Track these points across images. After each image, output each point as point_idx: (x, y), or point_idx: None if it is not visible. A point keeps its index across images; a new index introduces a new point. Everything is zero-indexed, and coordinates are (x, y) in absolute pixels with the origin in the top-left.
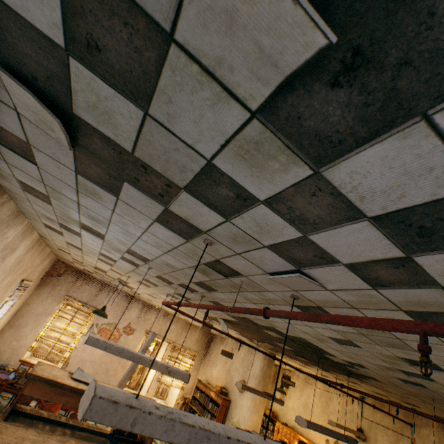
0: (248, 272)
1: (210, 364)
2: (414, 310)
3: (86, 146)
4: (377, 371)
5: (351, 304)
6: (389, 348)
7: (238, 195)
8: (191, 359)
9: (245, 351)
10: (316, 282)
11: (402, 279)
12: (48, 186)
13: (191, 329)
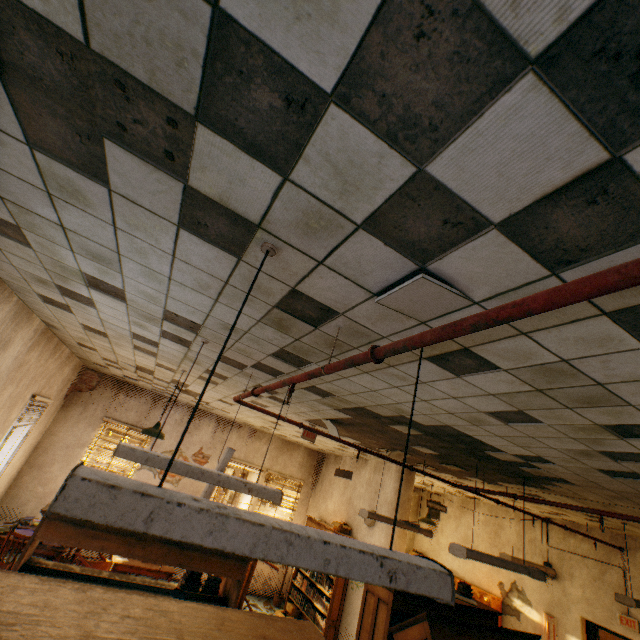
0: (344, 305)
1: (323, 495)
2: (626, 306)
3: (16, 62)
4: (567, 464)
5: (516, 327)
6: (584, 410)
7: (288, 100)
8: (296, 491)
9: (371, 470)
10: (454, 290)
11: (604, 231)
12: (8, 201)
13: (291, 449)
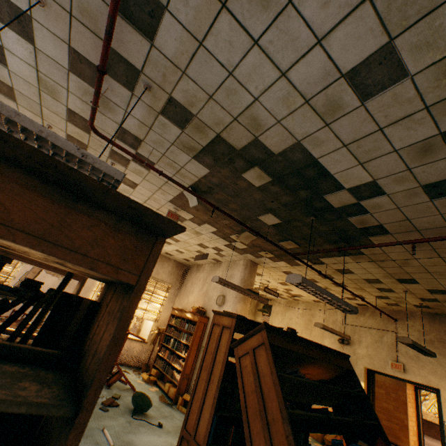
0: None
1: (186, 293)
2: None
3: None
4: (396, 188)
5: None
6: None
7: None
8: (165, 291)
9: (224, 268)
10: None
11: None
12: None
13: (163, 260)
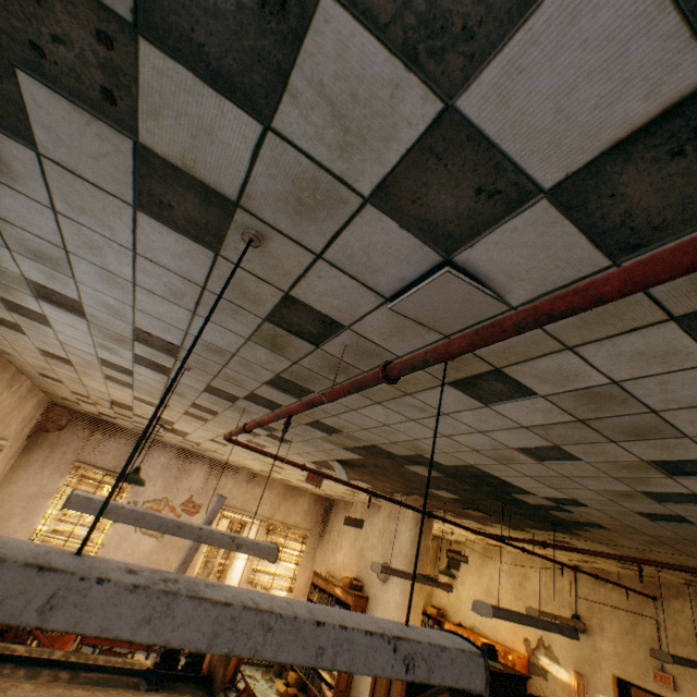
0: (350, 315)
1: (331, 546)
2: None
3: None
4: (604, 507)
5: (561, 340)
6: (631, 444)
7: None
8: (301, 543)
9: (385, 517)
10: (487, 290)
11: (688, 199)
12: None
13: (296, 495)
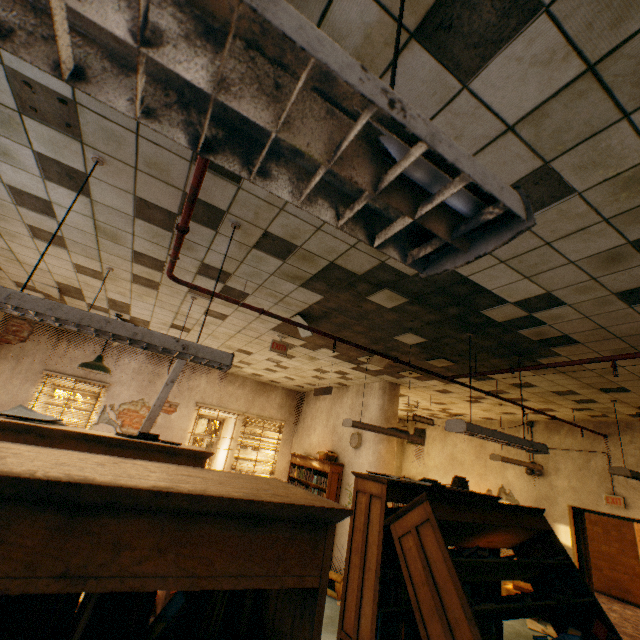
0: None
1: (306, 431)
2: None
3: None
4: (580, 297)
5: None
6: None
7: None
8: (277, 432)
9: (353, 395)
10: None
11: None
12: None
13: (268, 391)
